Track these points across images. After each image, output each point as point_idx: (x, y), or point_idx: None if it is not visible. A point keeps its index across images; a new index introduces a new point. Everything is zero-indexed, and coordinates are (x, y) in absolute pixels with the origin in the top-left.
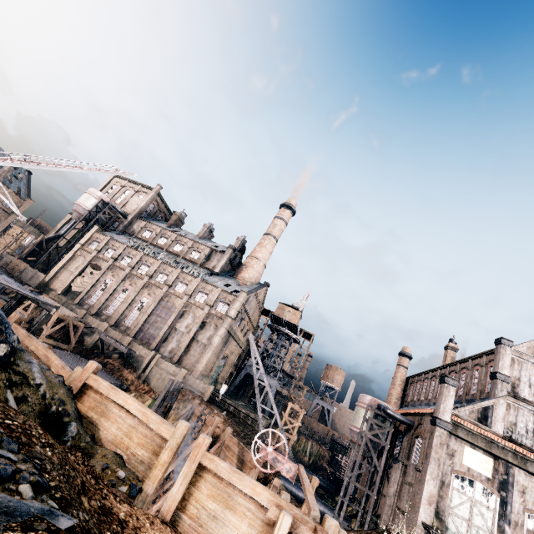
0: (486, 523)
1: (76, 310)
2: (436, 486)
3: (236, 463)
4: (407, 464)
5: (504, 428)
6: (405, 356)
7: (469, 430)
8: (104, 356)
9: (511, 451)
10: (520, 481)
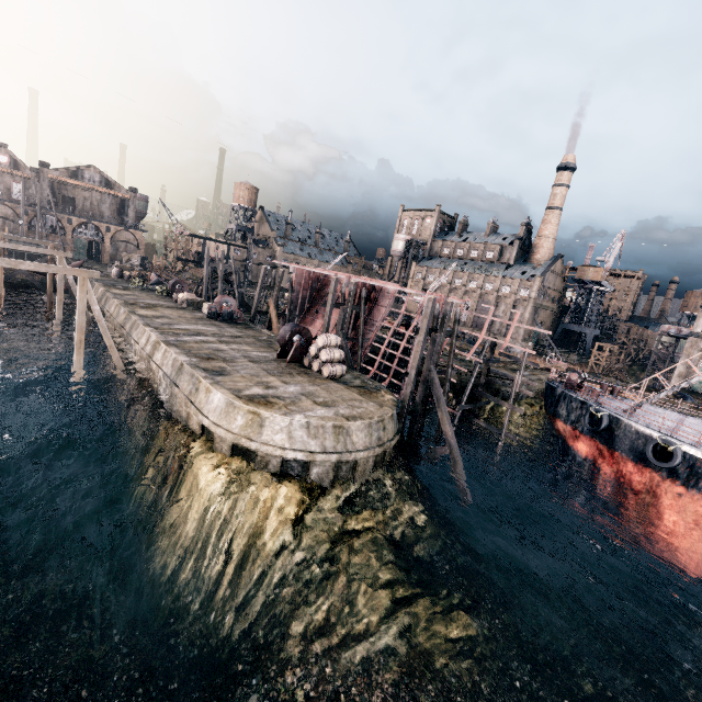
0: None
1: None
2: (684, 368)
3: None
4: None
5: None
6: None
7: None
8: None
9: None
10: None
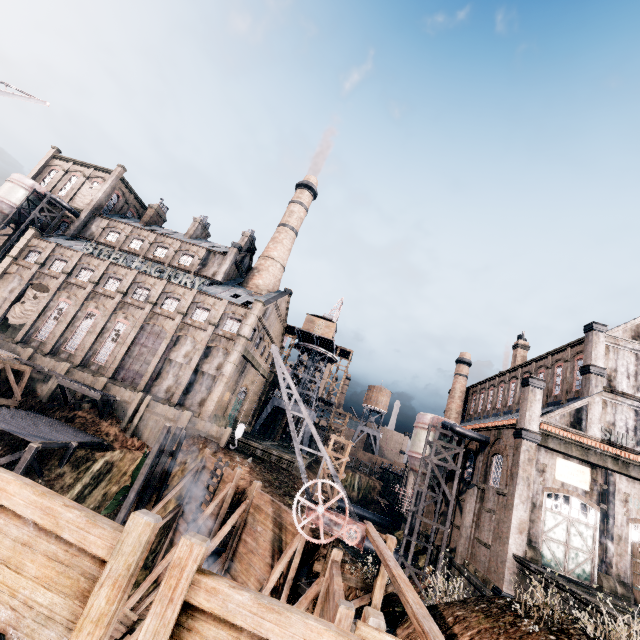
0: (586, 543)
1: (17, 350)
2: (527, 511)
3: (272, 529)
4: (485, 488)
5: (601, 430)
6: (464, 363)
7: (561, 438)
8: (70, 408)
9: (610, 456)
10: (622, 488)
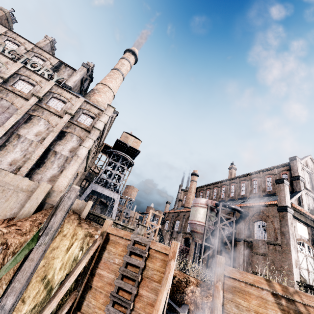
0: (312, 267)
1: None
2: (296, 253)
3: None
4: (253, 240)
5: (307, 208)
6: (196, 175)
7: (299, 211)
8: None
9: (313, 221)
10: None
